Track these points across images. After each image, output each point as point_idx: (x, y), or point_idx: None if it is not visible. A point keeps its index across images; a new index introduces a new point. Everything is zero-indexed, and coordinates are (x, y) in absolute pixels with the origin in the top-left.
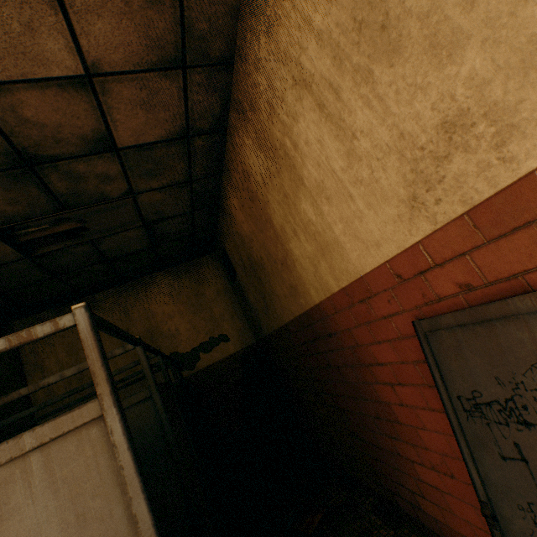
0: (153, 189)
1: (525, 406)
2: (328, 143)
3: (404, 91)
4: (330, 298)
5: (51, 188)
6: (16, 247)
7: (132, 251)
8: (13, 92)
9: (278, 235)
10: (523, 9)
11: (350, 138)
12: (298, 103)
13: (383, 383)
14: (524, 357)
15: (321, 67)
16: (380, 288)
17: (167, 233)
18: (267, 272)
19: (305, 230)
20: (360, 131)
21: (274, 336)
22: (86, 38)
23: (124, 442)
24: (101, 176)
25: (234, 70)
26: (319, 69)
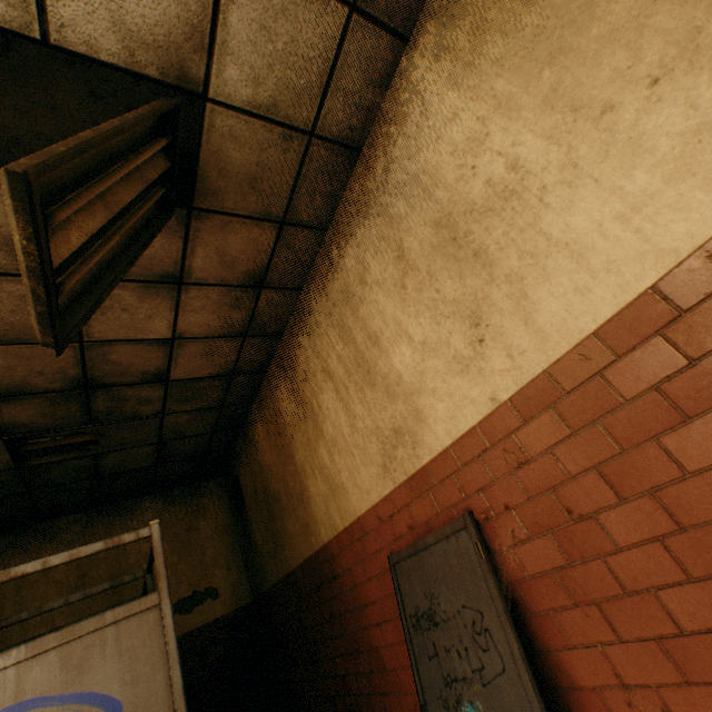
0: (184, 410)
1: (435, 610)
2: (341, 414)
3: (378, 405)
4: (337, 536)
5: (92, 405)
6: (16, 455)
7: (131, 468)
8: (113, 345)
9: (298, 471)
10: (413, 396)
11: (353, 417)
12: (324, 382)
13: (375, 624)
14: (433, 574)
15: (339, 371)
16: (370, 527)
17: (178, 452)
18: (282, 506)
19: (322, 471)
20: (358, 415)
21: (279, 588)
22: (184, 321)
23: (172, 624)
24: (142, 399)
25: (282, 339)
26: (338, 371)
